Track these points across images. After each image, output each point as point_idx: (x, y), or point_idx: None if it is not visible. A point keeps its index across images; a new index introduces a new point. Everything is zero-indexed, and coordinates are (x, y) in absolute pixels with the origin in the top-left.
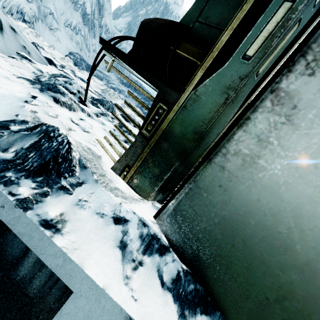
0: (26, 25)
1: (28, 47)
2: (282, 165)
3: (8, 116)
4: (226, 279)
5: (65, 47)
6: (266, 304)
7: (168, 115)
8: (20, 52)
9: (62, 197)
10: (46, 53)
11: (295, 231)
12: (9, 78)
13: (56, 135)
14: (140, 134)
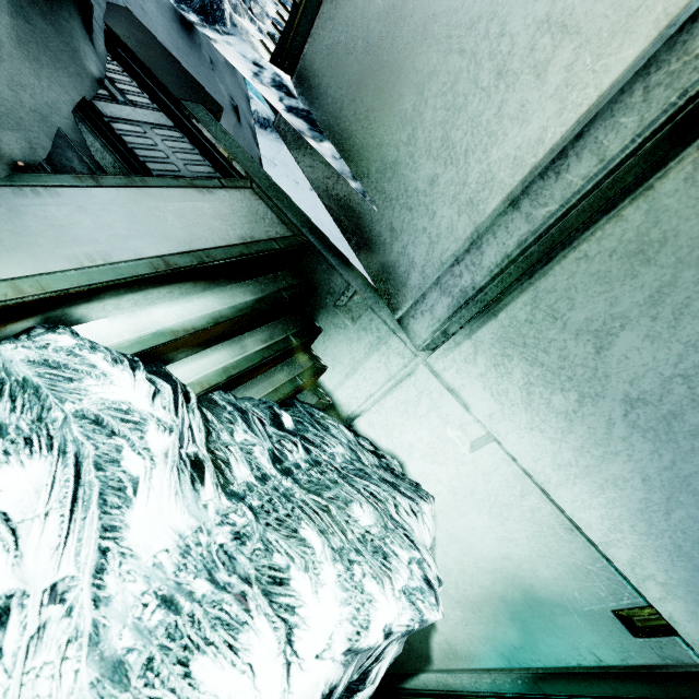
0: None
1: None
2: None
3: None
4: (326, 100)
5: None
6: (342, 100)
7: None
8: None
9: (216, 34)
10: None
11: (360, 30)
12: None
13: None
14: (293, 7)
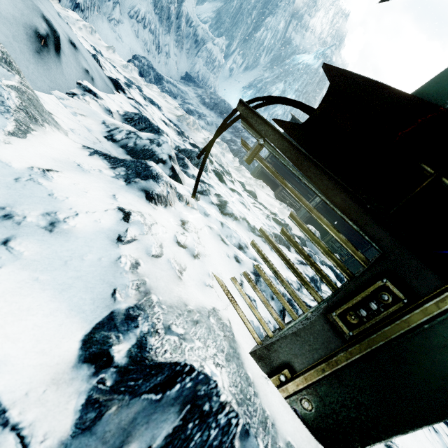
0: (78, 16)
1: (91, 70)
2: None
3: (101, 303)
4: None
5: (128, 48)
6: None
7: (406, 314)
8: (81, 82)
9: None
10: (106, 63)
11: None
12: (81, 165)
13: (214, 407)
14: (325, 320)
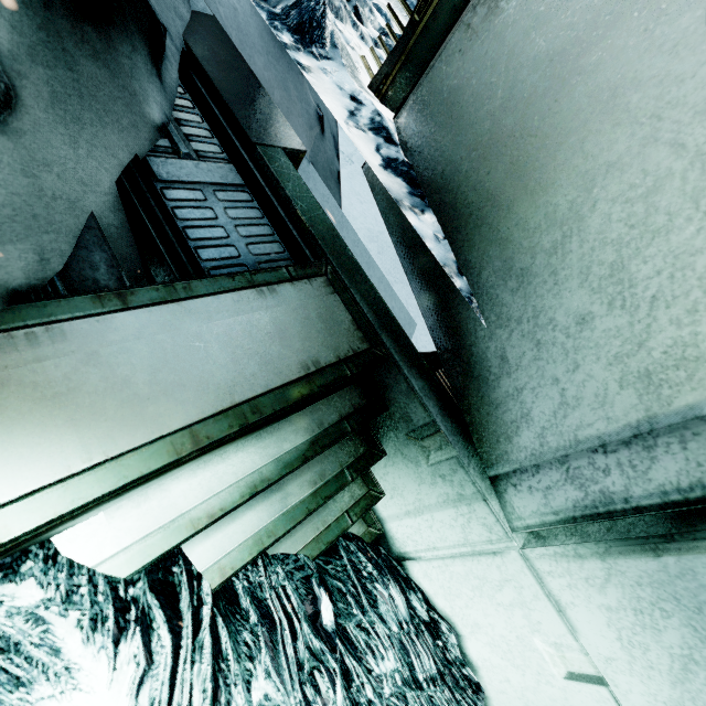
0: None
1: None
2: (517, 1)
3: None
4: (436, 156)
5: None
6: (459, 164)
7: None
8: None
9: (311, 59)
10: None
11: (502, 76)
12: None
13: None
14: (409, 23)
